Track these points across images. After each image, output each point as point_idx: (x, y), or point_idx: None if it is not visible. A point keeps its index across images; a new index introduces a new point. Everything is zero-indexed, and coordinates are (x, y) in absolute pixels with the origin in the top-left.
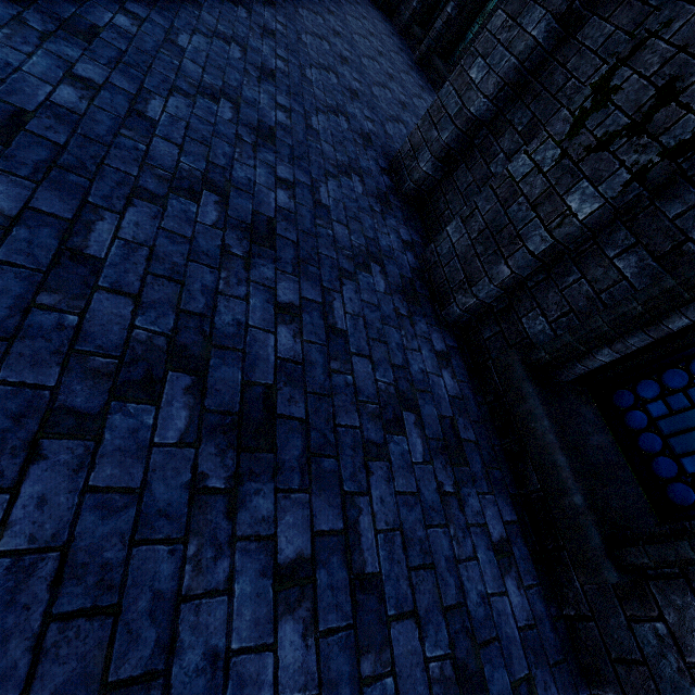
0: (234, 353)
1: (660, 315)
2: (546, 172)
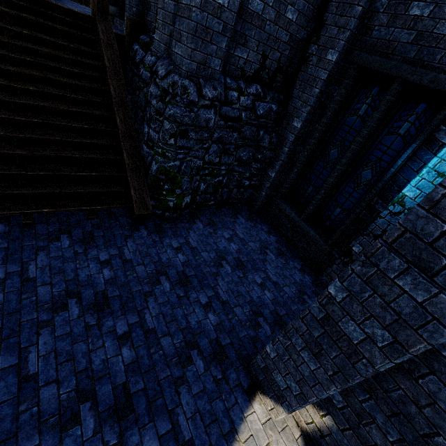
0: None
1: None
2: None
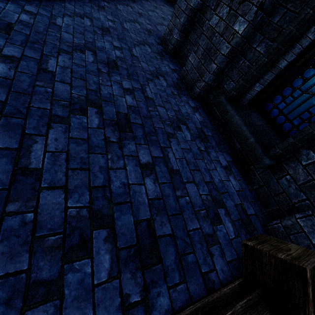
0: (110, 103)
1: (275, 62)
2: (224, 19)
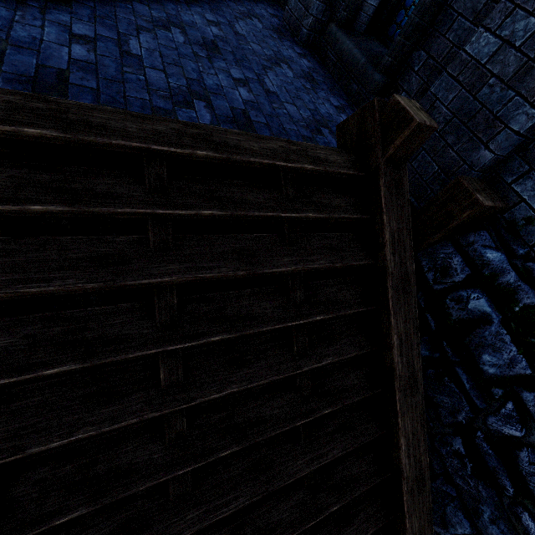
0: (194, 29)
1: None
2: None
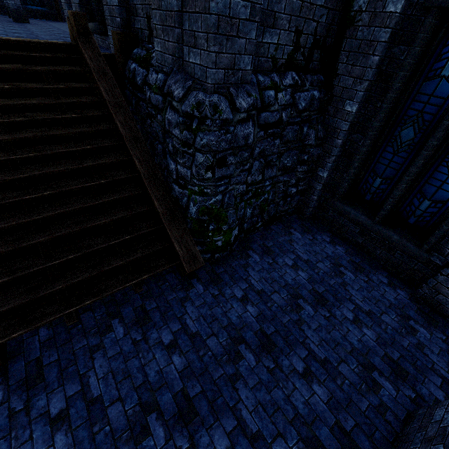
0: None
1: None
2: None
